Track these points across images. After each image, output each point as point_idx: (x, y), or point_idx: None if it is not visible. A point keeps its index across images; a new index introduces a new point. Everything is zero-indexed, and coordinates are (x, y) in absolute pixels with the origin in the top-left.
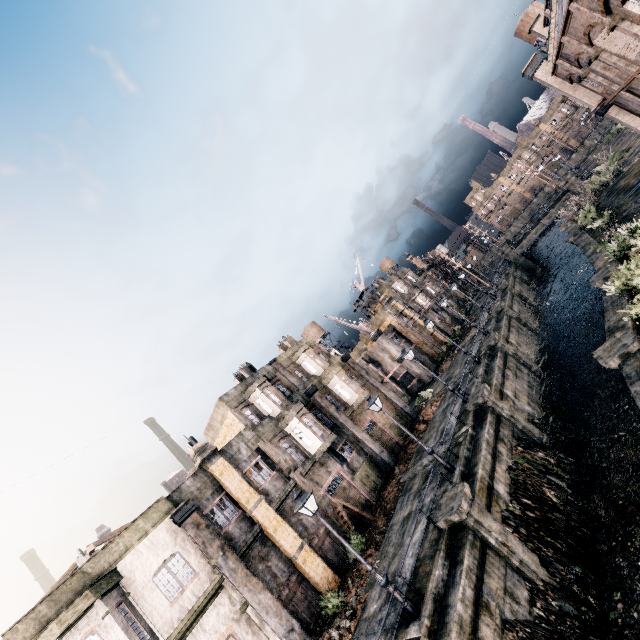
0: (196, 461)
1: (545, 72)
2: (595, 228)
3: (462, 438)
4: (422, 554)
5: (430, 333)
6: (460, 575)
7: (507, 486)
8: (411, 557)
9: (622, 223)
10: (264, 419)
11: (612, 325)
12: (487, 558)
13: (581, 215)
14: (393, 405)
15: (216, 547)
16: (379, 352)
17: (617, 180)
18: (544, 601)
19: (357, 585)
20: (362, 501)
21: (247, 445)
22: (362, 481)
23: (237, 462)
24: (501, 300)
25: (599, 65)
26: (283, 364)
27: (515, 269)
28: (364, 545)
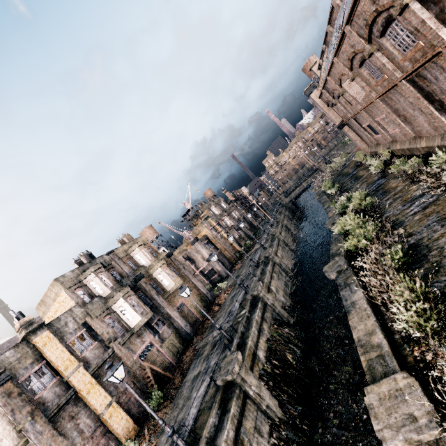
0: (20, 333)
1: (316, 95)
2: (330, 193)
3: (241, 318)
4: (203, 405)
5: (230, 243)
6: (227, 421)
7: (265, 352)
8: (195, 408)
9: (343, 193)
10: (94, 298)
11: (334, 252)
12: (246, 405)
13: (324, 184)
14: (199, 291)
15: (25, 413)
16: (195, 253)
17: (343, 168)
18: (278, 432)
19: (151, 432)
20: (166, 363)
21: (75, 320)
22: (168, 348)
23: (62, 334)
24: (275, 228)
25: (343, 100)
26: (119, 255)
27: (285, 210)
28: (162, 399)
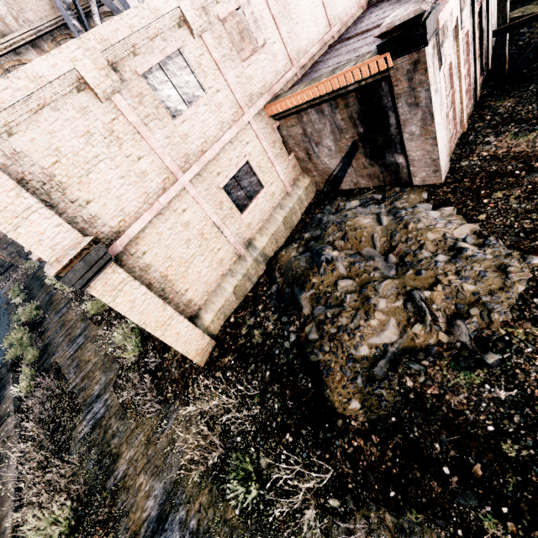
0: None
1: None
2: (16, 302)
3: None
4: None
5: None
6: None
7: None
8: None
9: (29, 302)
10: None
11: (4, 364)
12: None
13: (12, 291)
14: None
15: None
16: None
17: (38, 269)
18: None
19: None
20: None
21: None
22: None
23: None
24: None
25: None
26: None
27: None
28: None
